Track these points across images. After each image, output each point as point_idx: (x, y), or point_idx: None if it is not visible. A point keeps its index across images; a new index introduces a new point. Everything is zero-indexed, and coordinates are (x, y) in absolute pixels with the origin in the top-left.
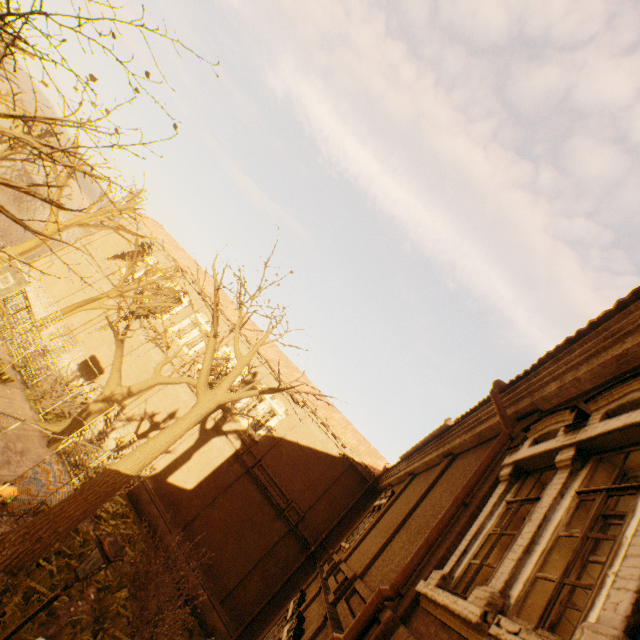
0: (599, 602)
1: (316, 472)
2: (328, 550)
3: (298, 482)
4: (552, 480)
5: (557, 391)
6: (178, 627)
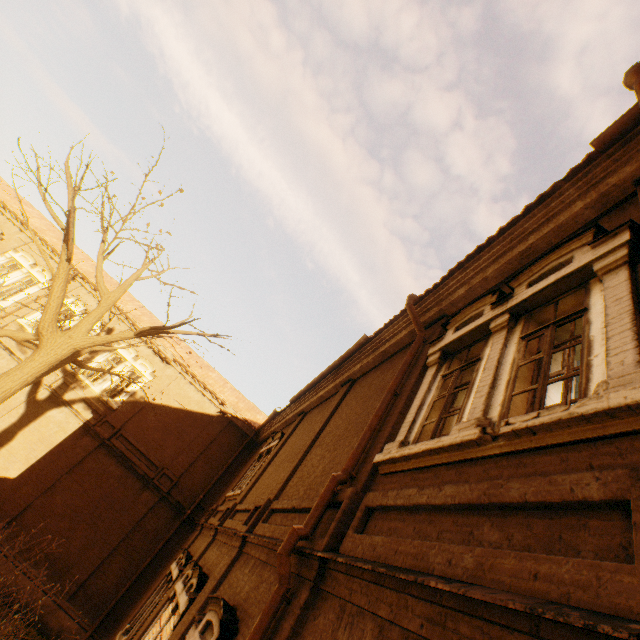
0: (594, 375)
1: (192, 434)
2: (208, 509)
3: (170, 447)
4: (492, 341)
5: (466, 294)
6: (20, 633)
